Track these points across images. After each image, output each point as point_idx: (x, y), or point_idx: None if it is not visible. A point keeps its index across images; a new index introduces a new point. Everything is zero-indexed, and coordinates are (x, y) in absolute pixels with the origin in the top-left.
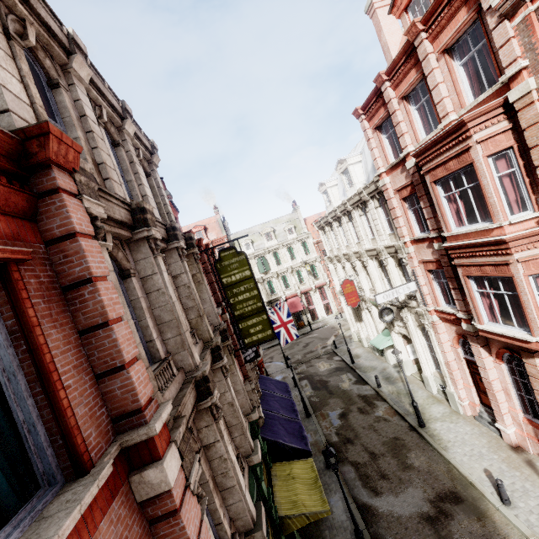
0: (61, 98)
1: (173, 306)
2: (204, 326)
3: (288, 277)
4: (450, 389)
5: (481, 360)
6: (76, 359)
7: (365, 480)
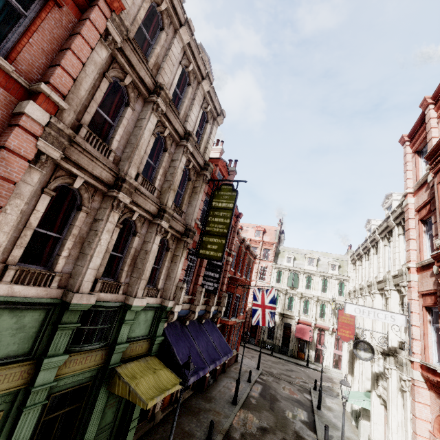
0: (161, 34)
1: (141, 138)
2: (167, 194)
3: (310, 304)
4: None
5: None
6: (47, 50)
7: None
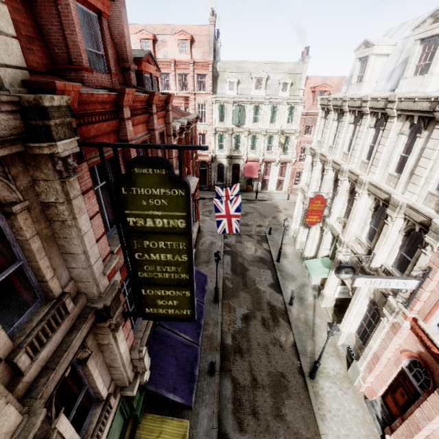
0: None
1: None
2: None
3: (258, 139)
4: (360, 367)
5: (433, 413)
6: None
7: (237, 407)
